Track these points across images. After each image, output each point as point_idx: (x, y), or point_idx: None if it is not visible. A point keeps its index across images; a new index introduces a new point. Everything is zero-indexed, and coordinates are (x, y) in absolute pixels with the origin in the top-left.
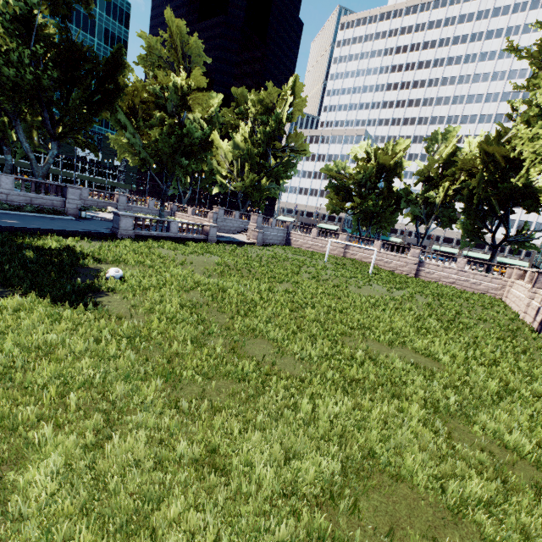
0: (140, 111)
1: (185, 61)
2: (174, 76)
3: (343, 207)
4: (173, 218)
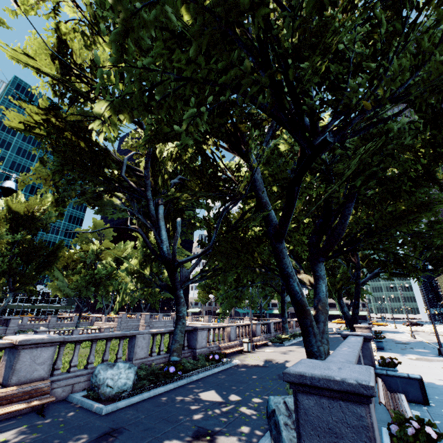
0: (71, 265)
1: (101, 237)
2: (92, 246)
3: (208, 298)
4: (91, 326)
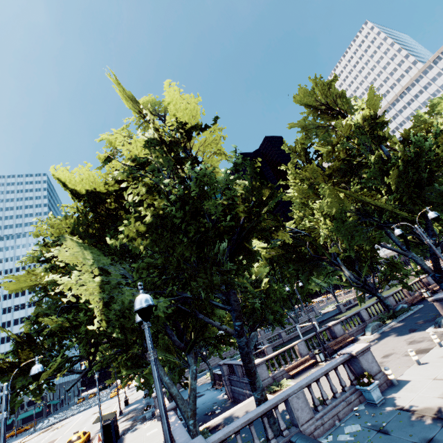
0: None
1: None
2: None
3: None
4: None
